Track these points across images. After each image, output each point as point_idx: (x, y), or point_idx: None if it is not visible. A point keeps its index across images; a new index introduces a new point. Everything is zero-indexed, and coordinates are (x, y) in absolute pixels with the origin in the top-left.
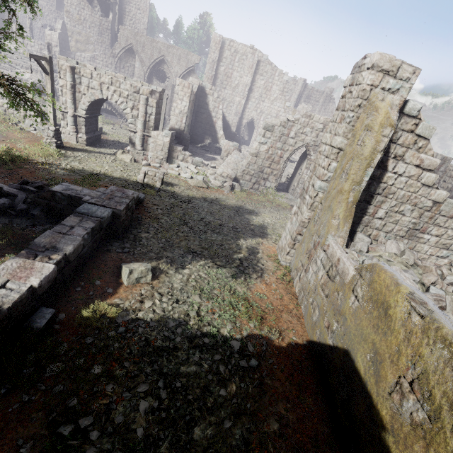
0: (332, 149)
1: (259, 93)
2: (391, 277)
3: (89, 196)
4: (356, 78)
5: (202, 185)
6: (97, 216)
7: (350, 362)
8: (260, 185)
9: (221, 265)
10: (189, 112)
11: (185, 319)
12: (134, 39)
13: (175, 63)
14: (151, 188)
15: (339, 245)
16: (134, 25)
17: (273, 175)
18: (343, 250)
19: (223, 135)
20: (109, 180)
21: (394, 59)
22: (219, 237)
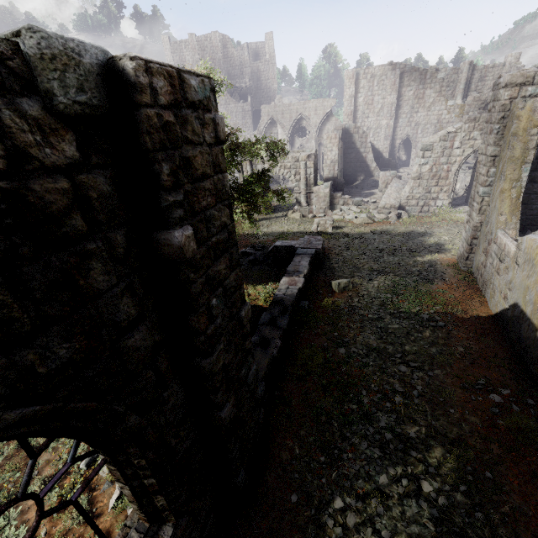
0: (487, 158)
1: (409, 106)
2: (534, 241)
3: (297, 244)
4: (496, 95)
5: (368, 221)
6: (309, 254)
7: (518, 309)
8: (430, 206)
9: (403, 276)
10: (339, 159)
11: (383, 306)
12: (274, 111)
13: (312, 115)
14: (325, 234)
15: (506, 235)
16: (266, 95)
17: (443, 192)
18: (512, 238)
19: (376, 167)
20: (293, 235)
21: (526, 72)
22: (395, 258)
